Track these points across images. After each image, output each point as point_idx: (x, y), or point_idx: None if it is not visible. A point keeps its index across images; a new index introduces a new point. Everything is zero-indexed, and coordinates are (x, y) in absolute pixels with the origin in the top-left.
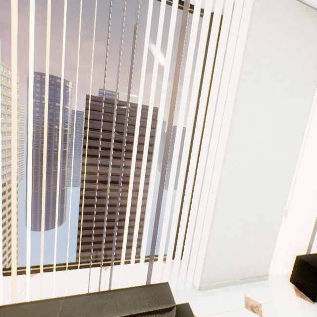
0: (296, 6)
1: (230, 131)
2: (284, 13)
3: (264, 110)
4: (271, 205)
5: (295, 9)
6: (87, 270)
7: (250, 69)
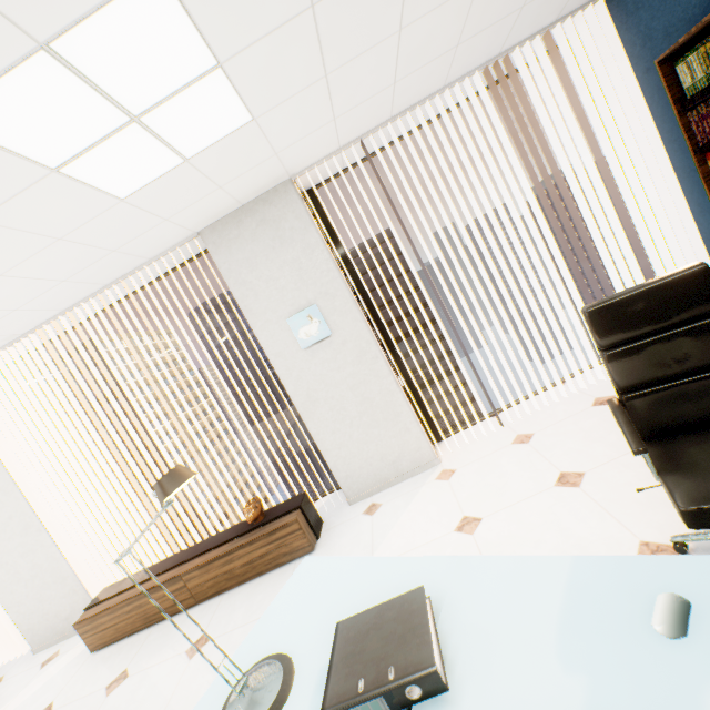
0: None
1: None
2: None
3: None
4: (40, 553)
5: None
6: None
7: None
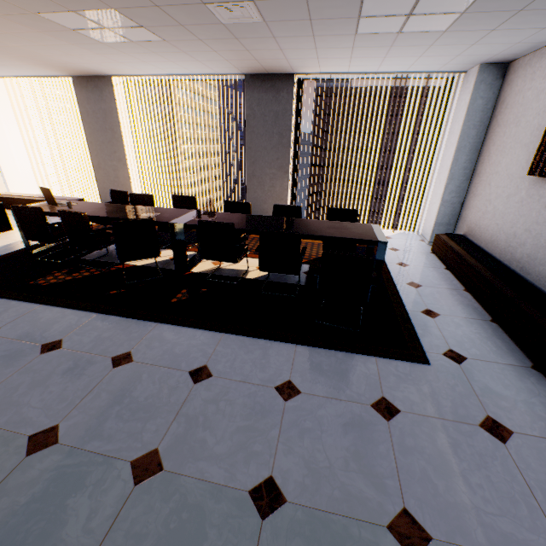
0: None
1: None
2: None
3: None
4: None
5: None
6: None
7: None
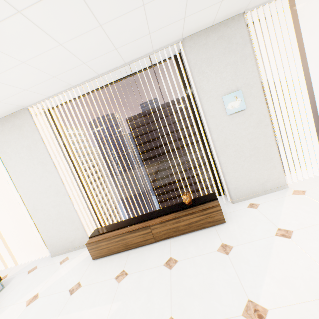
0: (5, 119)
1: (15, 184)
2: (2, 126)
3: (24, 167)
4: (62, 207)
5: (6, 120)
6: (23, 256)
7: (5, 157)
